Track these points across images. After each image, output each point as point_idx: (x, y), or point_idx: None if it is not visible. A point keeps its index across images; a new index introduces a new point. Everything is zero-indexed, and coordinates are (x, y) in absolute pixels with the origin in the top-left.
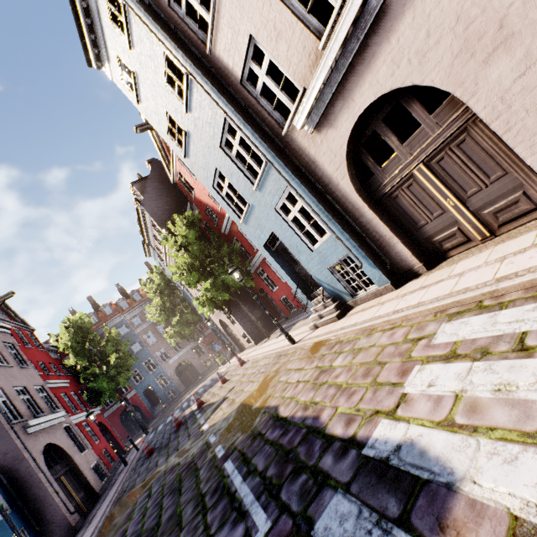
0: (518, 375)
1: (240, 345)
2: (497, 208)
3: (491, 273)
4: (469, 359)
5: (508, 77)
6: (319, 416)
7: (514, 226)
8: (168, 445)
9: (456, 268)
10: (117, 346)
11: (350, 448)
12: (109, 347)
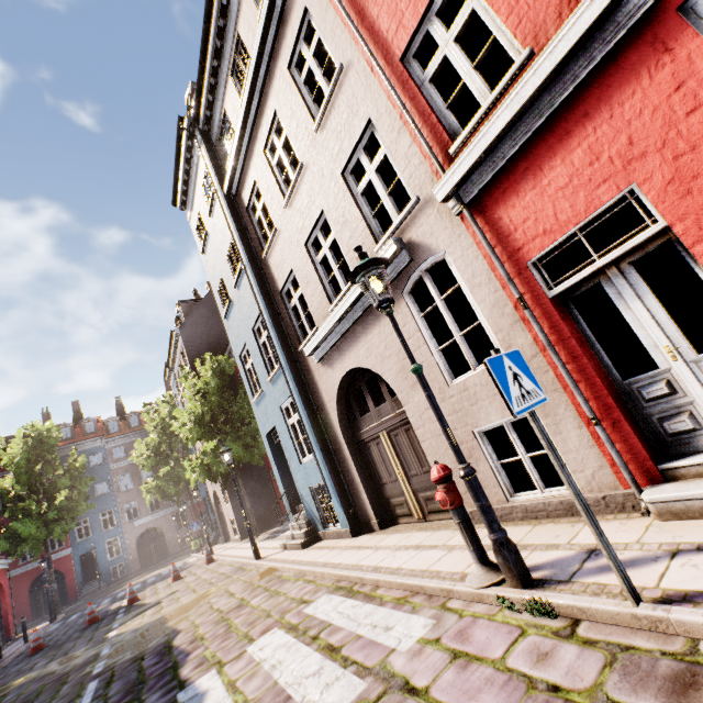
0: (291, 657)
1: (227, 532)
2: (427, 496)
3: (381, 559)
4: (295, 634)
5: (423, 404)
6: (191, 653)
7: (436, 518)
8: (62, 644)
9: (385, 539)
10: (76, 481)
11: (176, 689)
12: (64, 479)
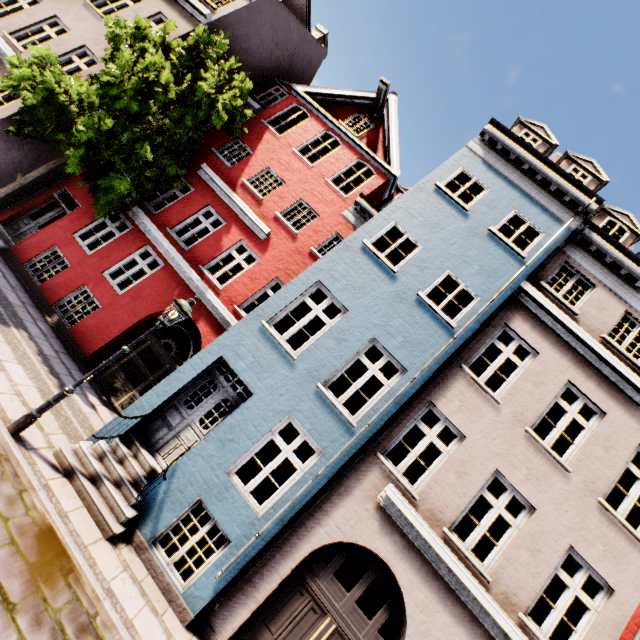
0: None
1: None
2: None
3: None
4: None
5: None
6: None
7: None
8: None
9: None
10: None
11: None
12: None
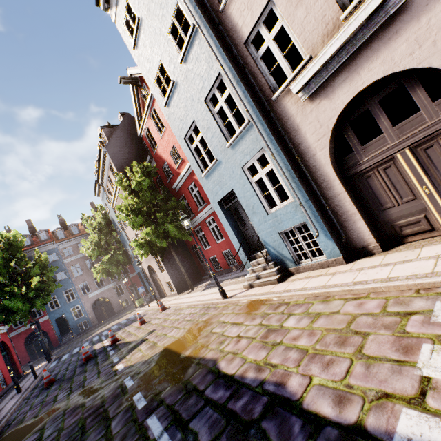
0: None
1: (161, 292)
2: None
3: None
4: None
5: None
6: (284, 383)
7: None
8: (72, 378)
9: (423, 252)
10: (44, 270)
11: None
12: (35, 270)
